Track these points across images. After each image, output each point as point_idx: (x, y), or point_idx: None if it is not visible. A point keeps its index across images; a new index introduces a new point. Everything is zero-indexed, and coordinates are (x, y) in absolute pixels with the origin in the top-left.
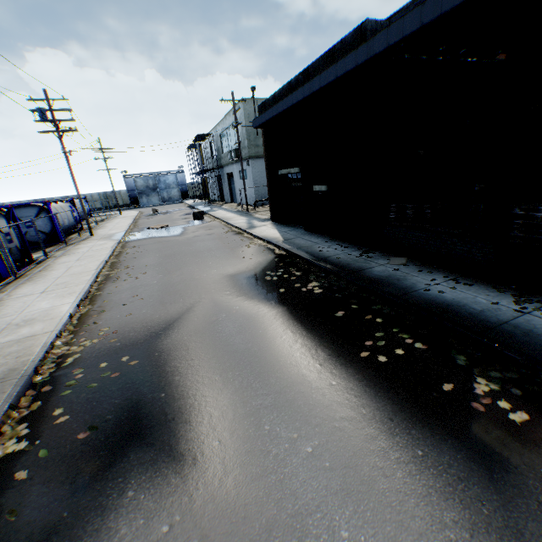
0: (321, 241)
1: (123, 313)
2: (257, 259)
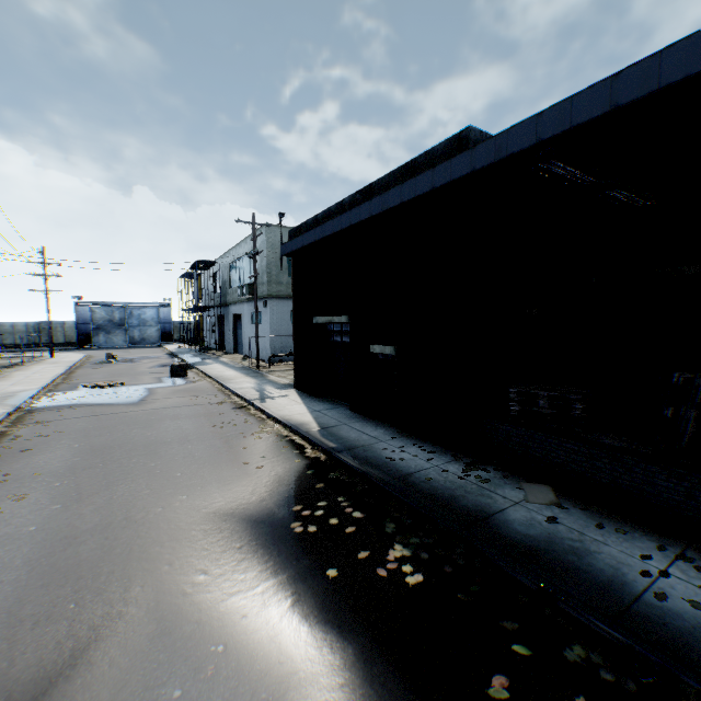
0: (384, 436)
1: None
2: (272, 469)
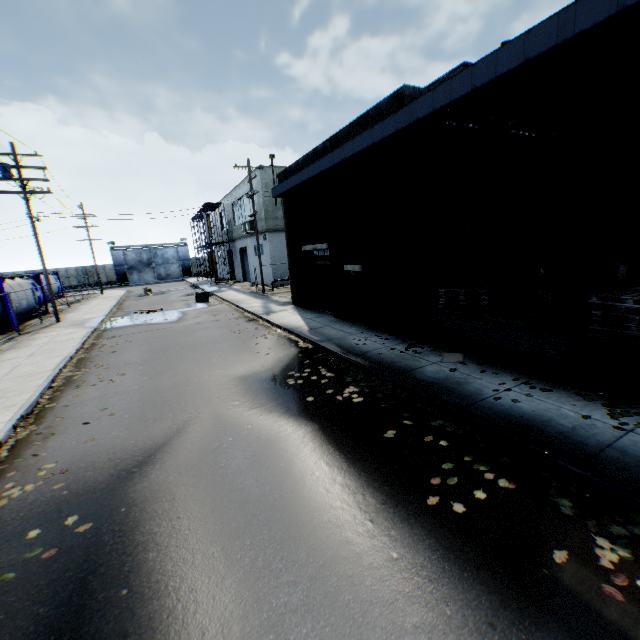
0: (355, 331)
1: (82, 438)
2: (275, 354)
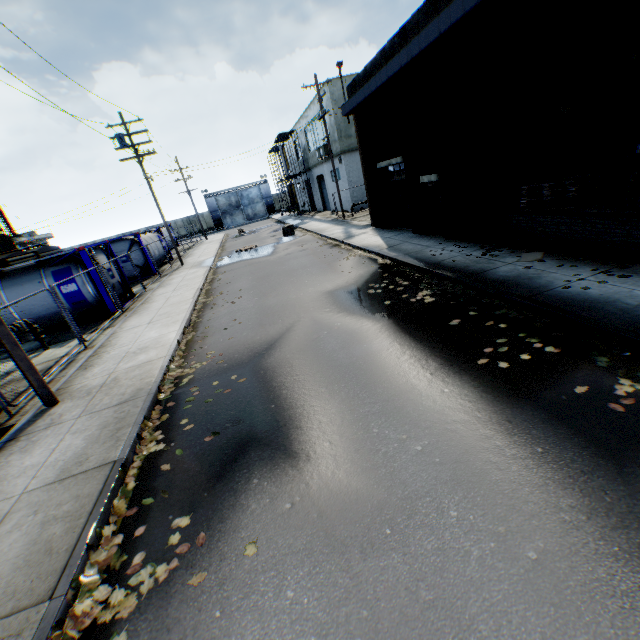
0: (433, 244)
1: (225, 337)
2: (357, 272)
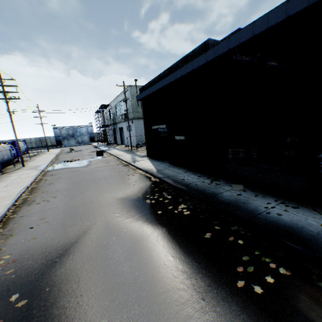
0: (182, 172)
1: (28, 237)
2: (139, 185)
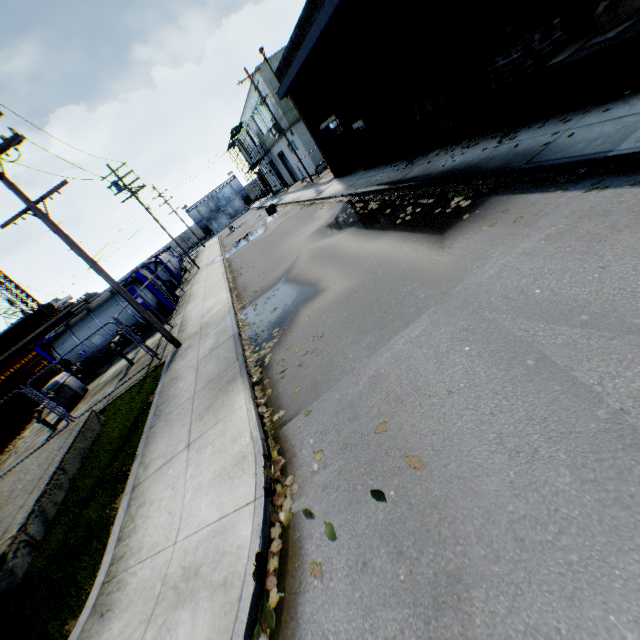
0: (377, 172)
1: (258, 282)
2: (330, 213)
